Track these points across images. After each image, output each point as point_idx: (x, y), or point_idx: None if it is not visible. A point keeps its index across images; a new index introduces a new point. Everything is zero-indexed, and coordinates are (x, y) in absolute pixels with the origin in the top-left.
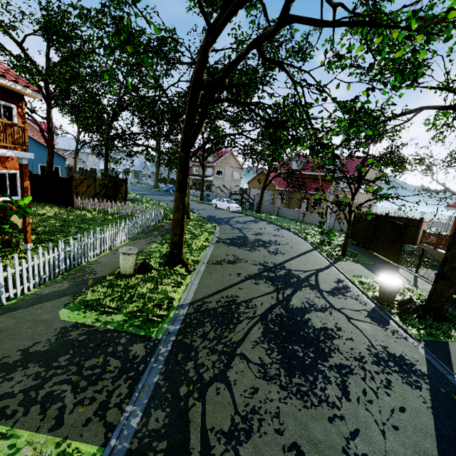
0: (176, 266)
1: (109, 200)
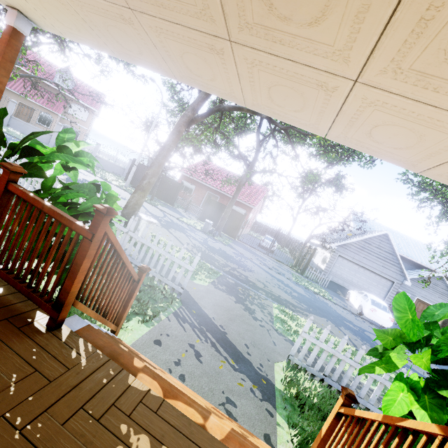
0: None
1: None
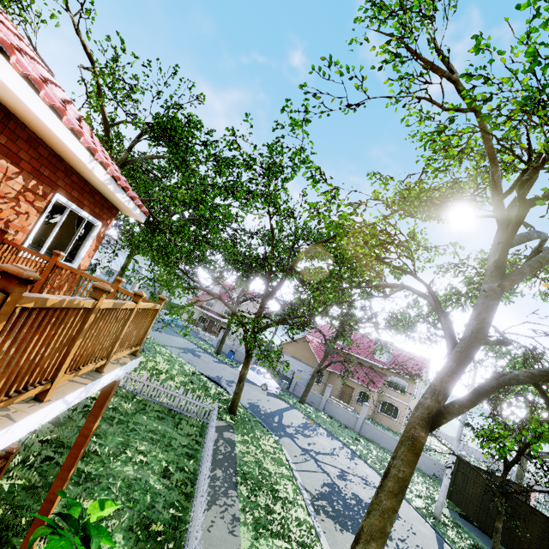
0: None
1: None
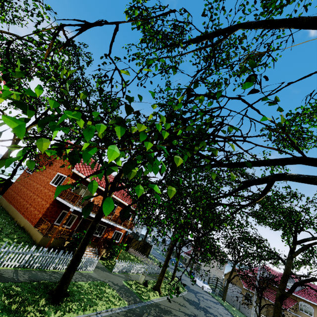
0: (156, 291)
1: (140, 253)
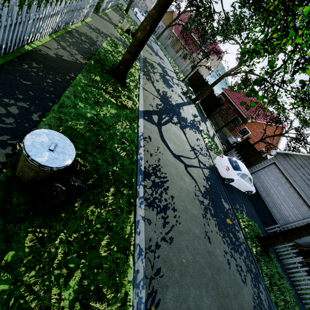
0: None
1: None
